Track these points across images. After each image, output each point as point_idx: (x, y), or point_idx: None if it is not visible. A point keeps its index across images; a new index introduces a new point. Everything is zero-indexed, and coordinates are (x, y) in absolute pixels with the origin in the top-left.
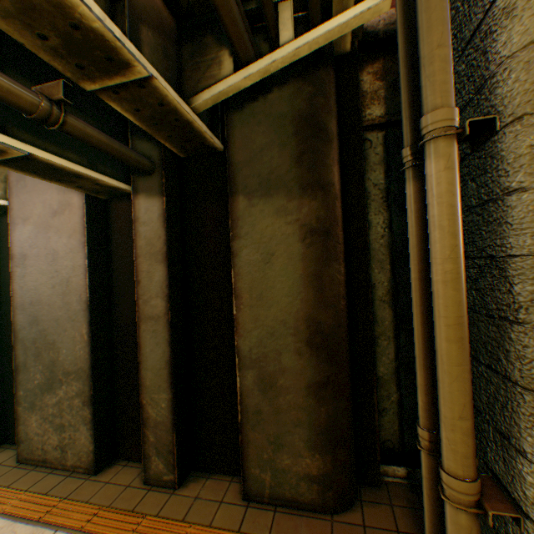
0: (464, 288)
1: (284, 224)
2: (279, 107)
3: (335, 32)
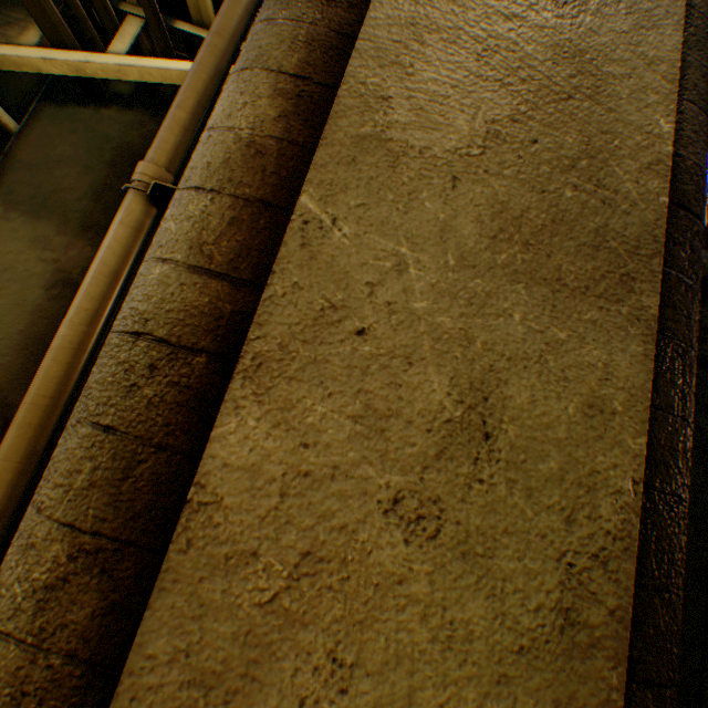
0: (76, 365)
1: (38, 259)
2: (111, 128)
3: (174, 76)
